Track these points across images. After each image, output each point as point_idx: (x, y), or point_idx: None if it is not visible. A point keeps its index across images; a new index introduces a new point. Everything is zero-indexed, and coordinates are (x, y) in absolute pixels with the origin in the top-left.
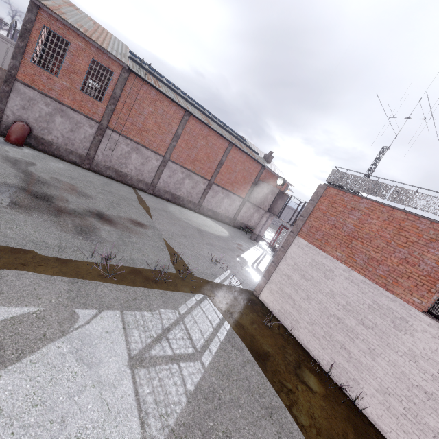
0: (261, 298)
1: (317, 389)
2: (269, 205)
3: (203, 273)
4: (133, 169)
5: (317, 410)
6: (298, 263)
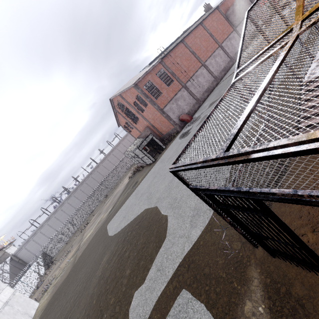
0: None
1: None
2: (250, 3)
3: None
4: (205, 83)
5: None
6: None
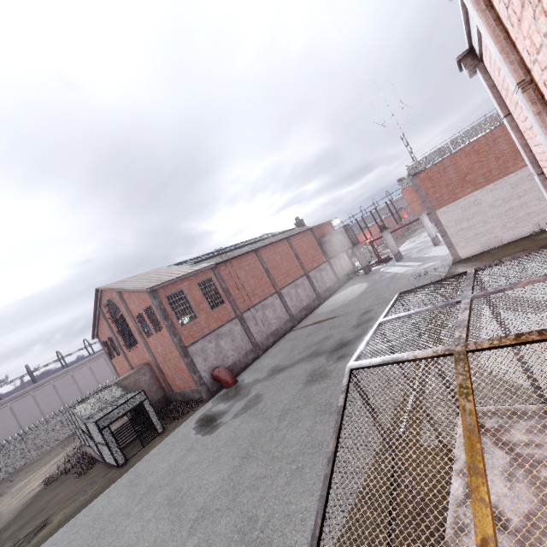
0: (464, 257)
1: None
2: (350, 241)
3: (434, 280)
4: (275, 321)
5: None
6: (456, 219)
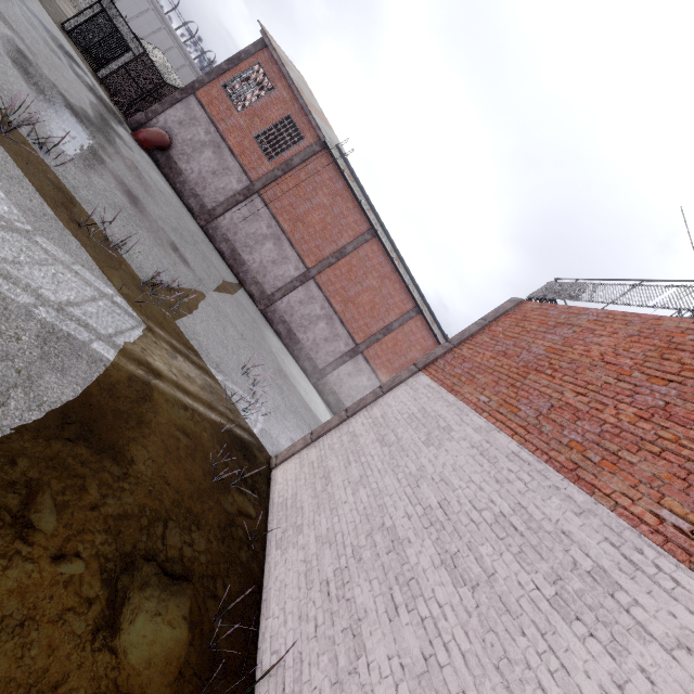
0: (275, 472)
1: (138, 660)
2: None
3: (200, 343)
4: (258, 261)
5: (7, 666)
6: (389, 414)
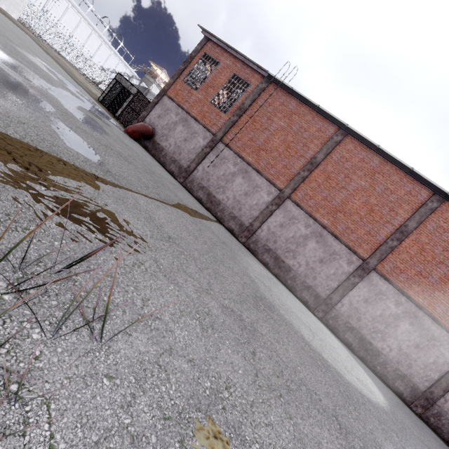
0: None
1: None
2: None
3: None
4: (231, 197)
5: None
6: None
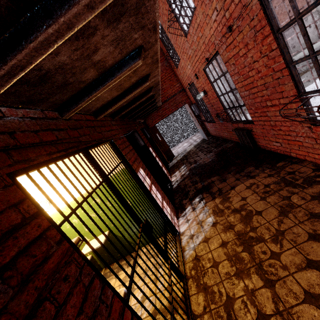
0: None
1: None
2: None
3: None
4: None
5: None
6: None
